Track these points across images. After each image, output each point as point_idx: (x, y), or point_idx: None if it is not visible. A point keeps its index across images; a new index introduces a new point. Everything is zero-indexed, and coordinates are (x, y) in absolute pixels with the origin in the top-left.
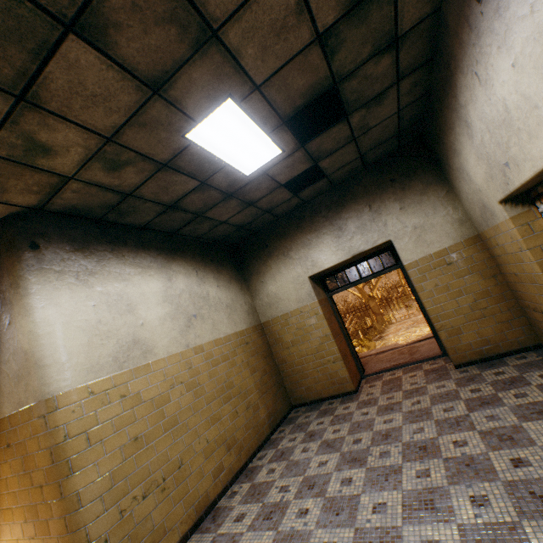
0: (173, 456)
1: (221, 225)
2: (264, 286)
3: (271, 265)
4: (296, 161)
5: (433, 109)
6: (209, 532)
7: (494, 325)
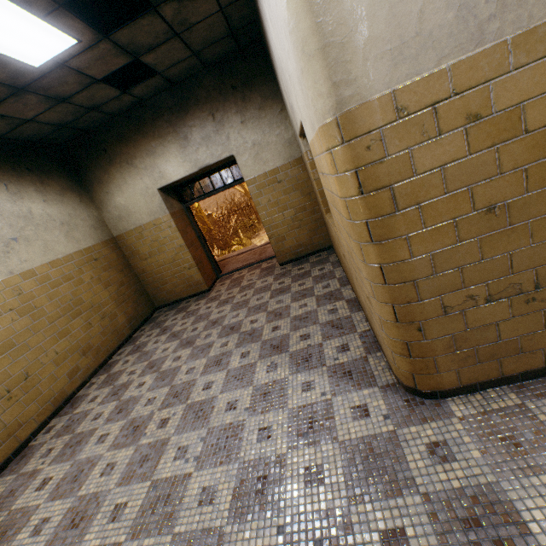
0: (16, 372)
1: (27, 123)
2: (110, 198)
3: (115, 174)
4: (106, 54)
5: (258, 16)
6: (67, 415)
7: (306, 233)
